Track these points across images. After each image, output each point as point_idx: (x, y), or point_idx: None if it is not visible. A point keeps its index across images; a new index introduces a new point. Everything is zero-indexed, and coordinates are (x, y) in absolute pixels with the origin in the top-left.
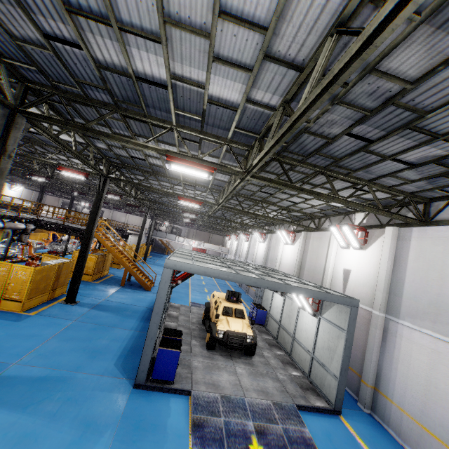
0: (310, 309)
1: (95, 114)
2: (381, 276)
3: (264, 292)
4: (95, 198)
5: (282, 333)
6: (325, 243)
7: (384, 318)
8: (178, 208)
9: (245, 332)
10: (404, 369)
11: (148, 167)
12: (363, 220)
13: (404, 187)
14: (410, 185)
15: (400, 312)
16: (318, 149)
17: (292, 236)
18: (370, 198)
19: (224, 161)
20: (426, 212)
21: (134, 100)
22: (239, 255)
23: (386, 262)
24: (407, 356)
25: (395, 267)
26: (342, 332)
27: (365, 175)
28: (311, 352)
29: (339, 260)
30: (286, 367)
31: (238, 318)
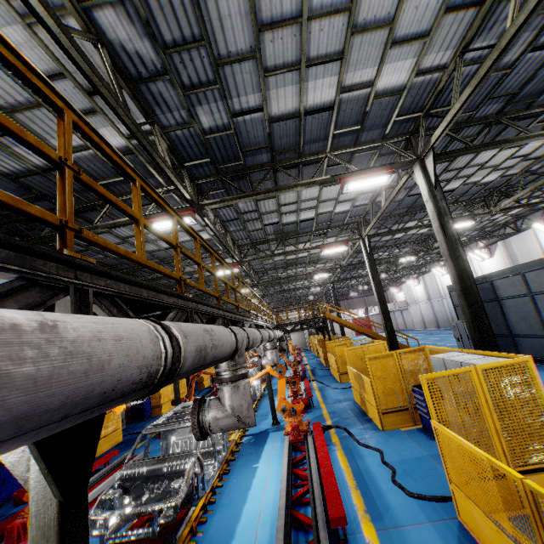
0: None
1: (440, 145)
2: None
3: None
4: (368, 261)
5: None
6: None
7: None
8: (391, 256)
9: None
10: None
11: (408, 205)
12: None
13: None
14: None
15: None
16: None
17: None
18: None
19: None
20: None
21: (533, 92)
22: (441, 296)
23: None
24: None
25: None
26: None
27: None
28: None
29: None
30: None
31: None
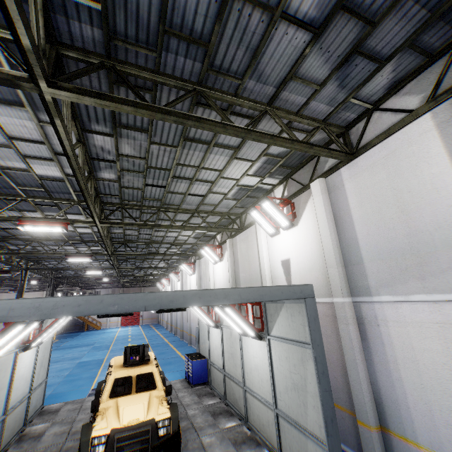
0: (251, 330)
1: None
2: (326, 245)
3: (200, 333)
4: None
5: (230, 386)
6: (253, 241)
7: (351, 303)
8: (59, 253)
9: (152, 416)
10: (412, 375)
11: None
12: (283, 193)
13: (314, 109)
14: (319, 100)
15: (370, 285)
16: (161, 9)
17: (219, 252)
18: (281, 154)
19: (44, 117)
20: (349, 143)
21: None
22: None
23: (326, 225)
24: (408, 349)
25: (339, 227)
26: (306, 349)
27: (261, 91)
28: (272, 404)
29: (273, 253)
30: (242, 451)
31: (142, 391)
